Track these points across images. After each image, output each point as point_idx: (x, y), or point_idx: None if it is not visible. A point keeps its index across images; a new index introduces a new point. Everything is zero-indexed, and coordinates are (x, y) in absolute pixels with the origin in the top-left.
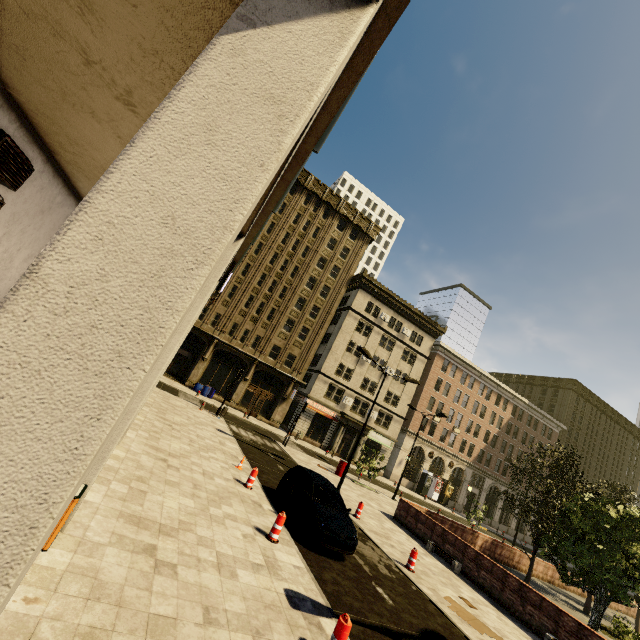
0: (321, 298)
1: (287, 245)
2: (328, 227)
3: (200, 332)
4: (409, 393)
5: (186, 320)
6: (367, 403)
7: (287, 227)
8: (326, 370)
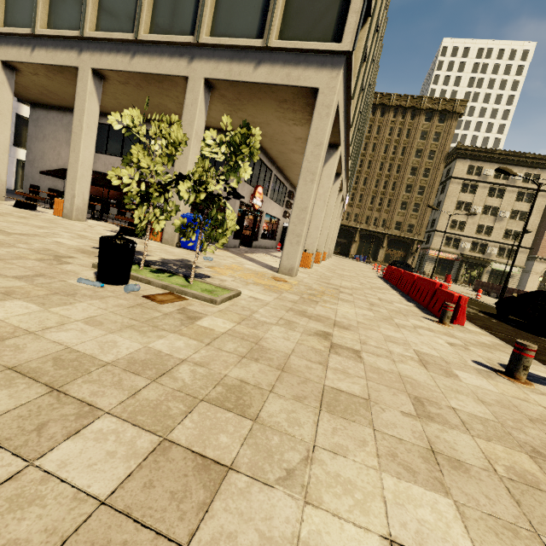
0: (424, 179)
1: (388, 153)
2: (417, 125)
3: (348, 227)
4: (531, 227)
5: (335, 215)
6: (485, 243)
7: (385, 141)
8: (440, 228)
